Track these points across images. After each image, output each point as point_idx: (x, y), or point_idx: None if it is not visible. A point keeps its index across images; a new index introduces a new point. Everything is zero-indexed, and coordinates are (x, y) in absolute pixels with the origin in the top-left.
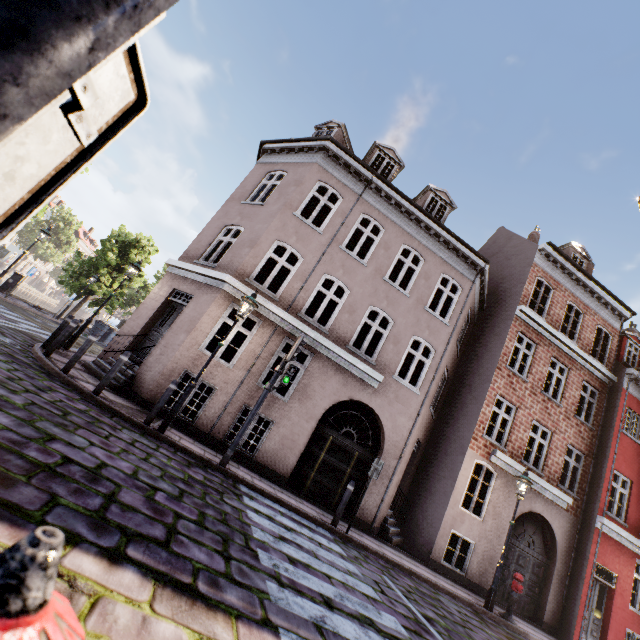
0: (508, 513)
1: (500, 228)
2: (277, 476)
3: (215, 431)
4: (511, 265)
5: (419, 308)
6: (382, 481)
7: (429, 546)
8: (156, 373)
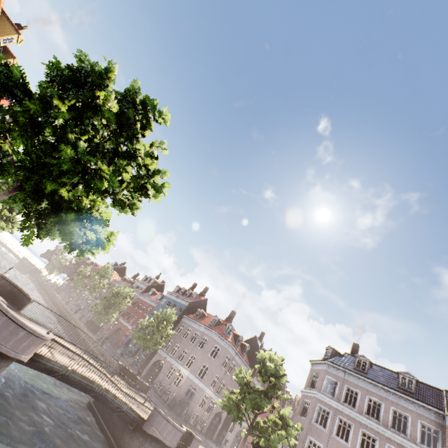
0: (236, 431)
1: (256, 336)
2: (203, 433)
3: (196, 425)
4: (255, 358)
5: (236, 384)
6: (218, 429)
7: (221, 442)
8: (190, 414)
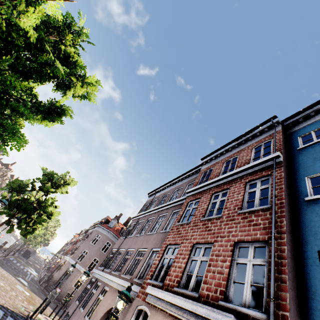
0: None
1: None
2: None
3: None
4: None
5: None
6: None
7: None
8: (62, 292)
